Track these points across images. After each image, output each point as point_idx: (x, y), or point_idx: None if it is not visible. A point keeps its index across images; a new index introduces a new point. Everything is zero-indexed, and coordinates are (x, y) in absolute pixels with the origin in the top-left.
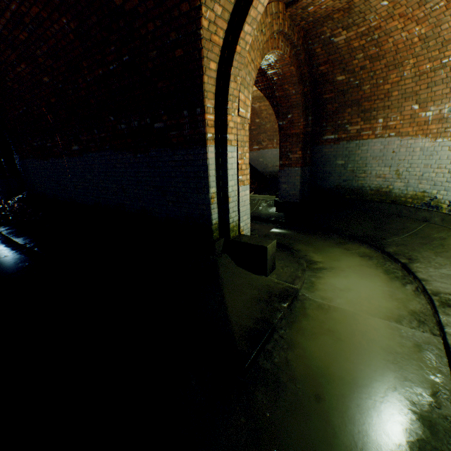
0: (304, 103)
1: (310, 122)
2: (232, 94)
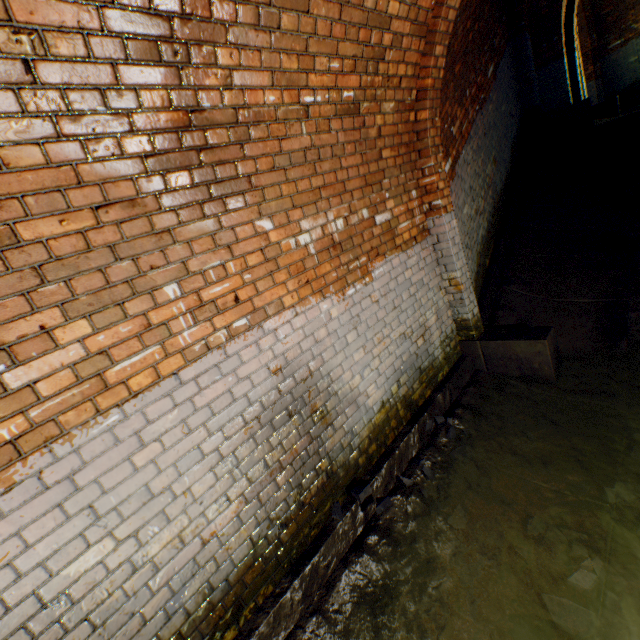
0: (587, 26)
1: (594, 39)
2: (573, 22)
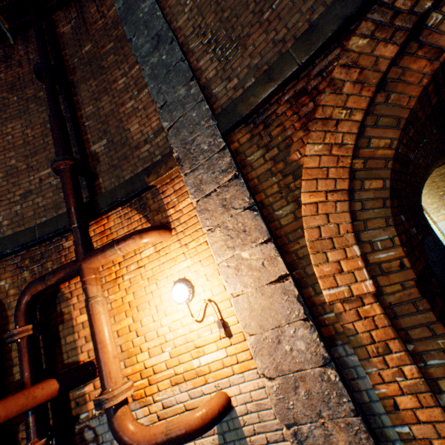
0: None
1: None
2: None
